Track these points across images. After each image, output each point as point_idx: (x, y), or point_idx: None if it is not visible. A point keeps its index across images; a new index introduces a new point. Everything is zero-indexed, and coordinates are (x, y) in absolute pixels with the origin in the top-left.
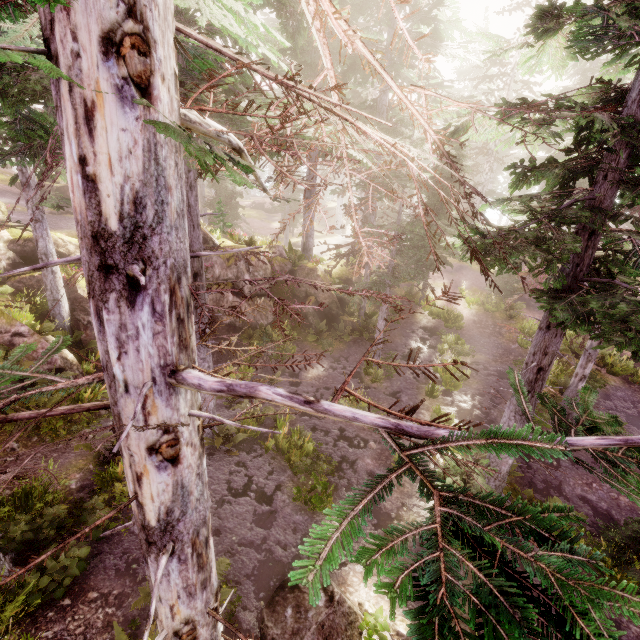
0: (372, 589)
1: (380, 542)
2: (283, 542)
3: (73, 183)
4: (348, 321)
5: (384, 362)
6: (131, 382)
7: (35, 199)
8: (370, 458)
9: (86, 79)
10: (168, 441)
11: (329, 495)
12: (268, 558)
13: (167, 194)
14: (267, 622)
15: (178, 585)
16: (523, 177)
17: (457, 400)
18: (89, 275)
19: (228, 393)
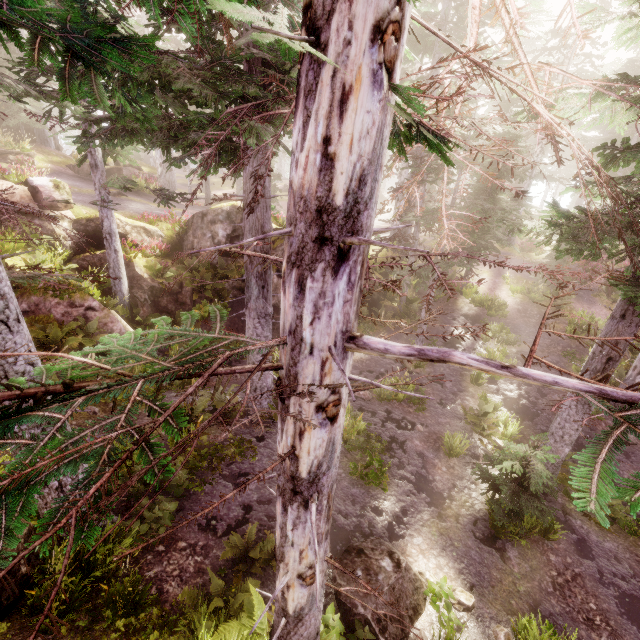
0: (430, 561)
1: (634, 484)
2: (344, 512)
3: (307, 161)
4: (389, 306)
5: (565, 334)
6: (317, 345)
7: (102, 180)
8: (418, 440)
9: (350, 65)
10: (334, 401)
11: (383, 472)
12: (332, 525)
13: (379, 172)
14: (340, 581)
15: (311, 532)
16: (612, 158)
17: (503, 388)
18: (300, 246)
19: (419, 357)
